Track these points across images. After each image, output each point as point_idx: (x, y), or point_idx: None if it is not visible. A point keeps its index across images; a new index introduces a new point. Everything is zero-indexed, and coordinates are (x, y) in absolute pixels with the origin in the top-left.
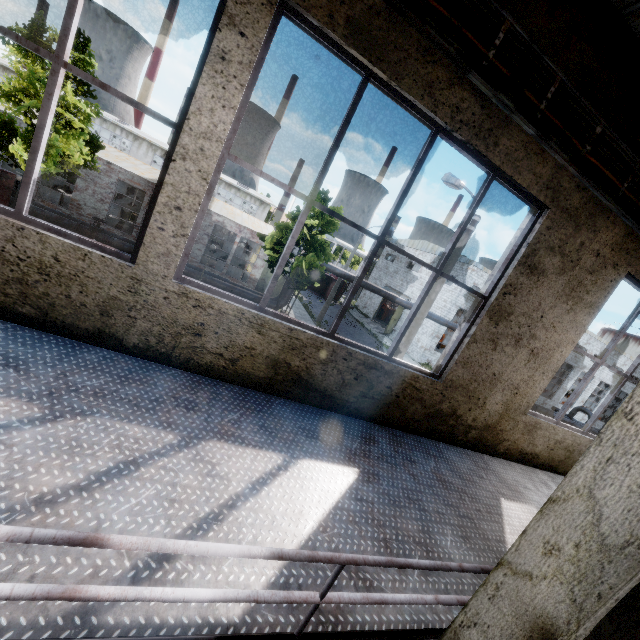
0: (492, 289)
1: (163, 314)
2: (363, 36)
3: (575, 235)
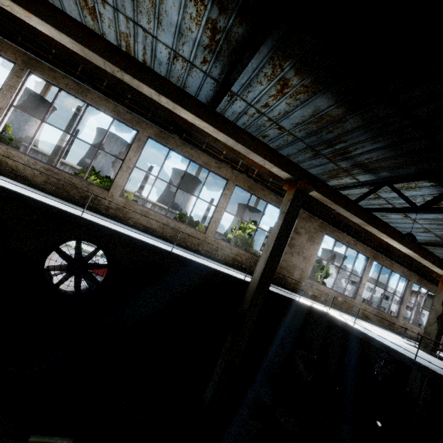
0: None
1: None
2: None
3: None
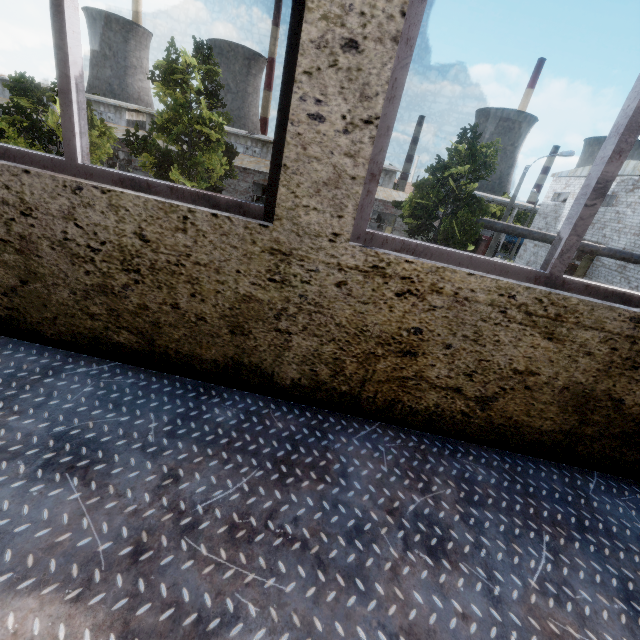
0: None
1: (337, 318)
2: None
3: None
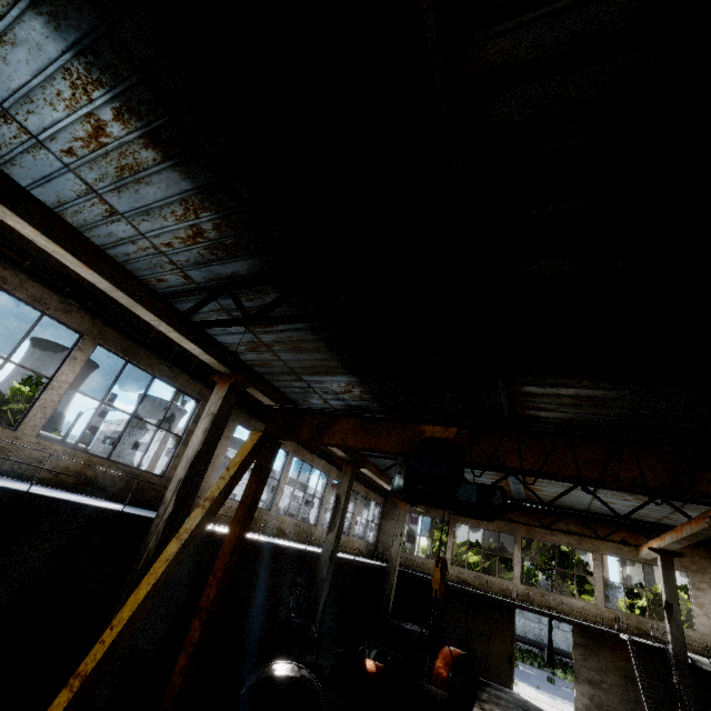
0: (184, 433)
1: (26, 453)
2: (127, 352)
3: None
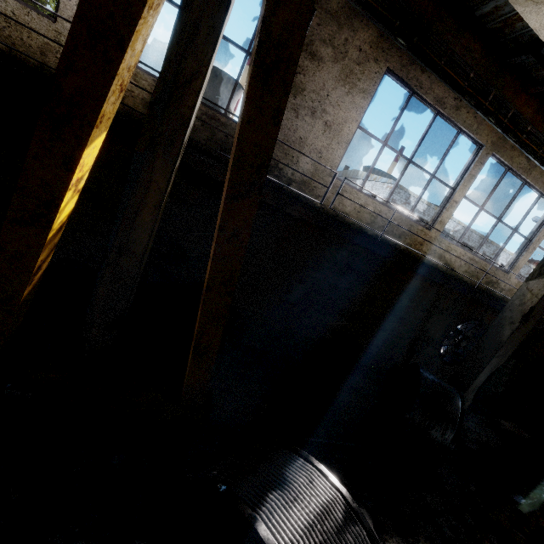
0: None
1: None
2: None
3: (340, 32)
